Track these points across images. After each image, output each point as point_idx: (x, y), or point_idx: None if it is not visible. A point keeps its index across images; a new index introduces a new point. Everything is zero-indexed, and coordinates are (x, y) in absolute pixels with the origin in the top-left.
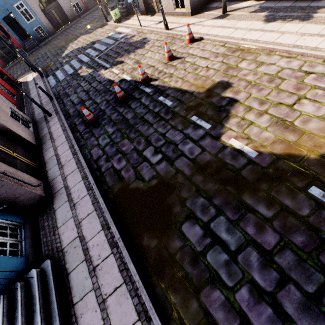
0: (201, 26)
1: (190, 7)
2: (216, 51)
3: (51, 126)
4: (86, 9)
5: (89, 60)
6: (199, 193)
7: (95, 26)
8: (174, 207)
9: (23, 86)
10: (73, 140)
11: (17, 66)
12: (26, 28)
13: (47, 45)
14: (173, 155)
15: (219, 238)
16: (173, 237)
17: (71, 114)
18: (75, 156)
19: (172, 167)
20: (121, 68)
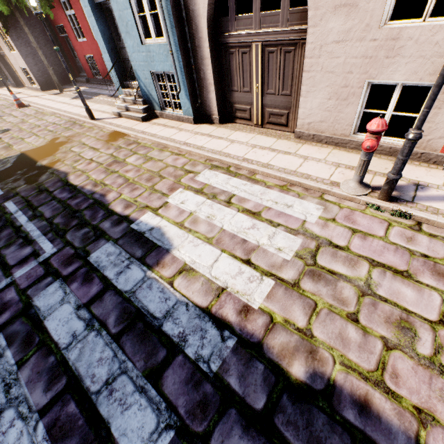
0: (38, 98)
1: (38, 84)
2: (28, 113)
3: None
4: None
5: None
6: None
7: None
8: None
9: None
10: None
11: None
12: None
13: None
14: None
15: None
16: None
17: None
18: None
19: None
20: None
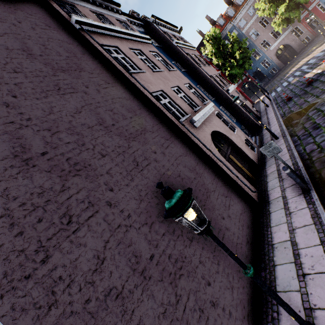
0: None
1: None
2: None
3: (267, 110)
4: (314, 37)
5: (300, 73)
6: (323, 101)
7: (316, 47)
8: (309, 110)
9: (256, 103)
10: (276, 109)
11: (254, 97)
12: (264, 73)
13: (275, 77)
14: (321, 94)
15: (321, 110)
16: (303, 117)
17: (278, 102)
18: (275, 114)
19: (317, 98)
20: (318, 68)
